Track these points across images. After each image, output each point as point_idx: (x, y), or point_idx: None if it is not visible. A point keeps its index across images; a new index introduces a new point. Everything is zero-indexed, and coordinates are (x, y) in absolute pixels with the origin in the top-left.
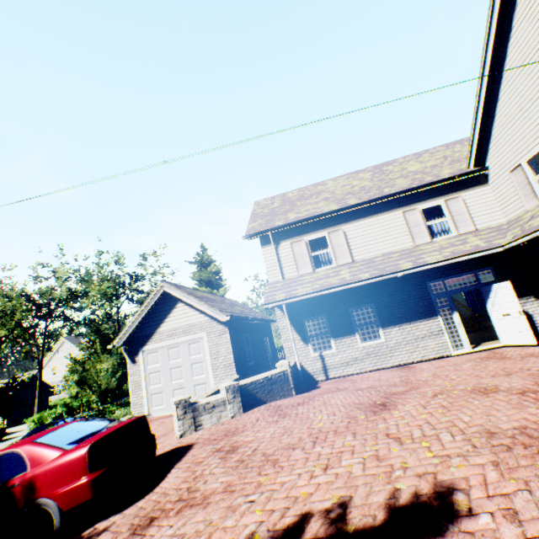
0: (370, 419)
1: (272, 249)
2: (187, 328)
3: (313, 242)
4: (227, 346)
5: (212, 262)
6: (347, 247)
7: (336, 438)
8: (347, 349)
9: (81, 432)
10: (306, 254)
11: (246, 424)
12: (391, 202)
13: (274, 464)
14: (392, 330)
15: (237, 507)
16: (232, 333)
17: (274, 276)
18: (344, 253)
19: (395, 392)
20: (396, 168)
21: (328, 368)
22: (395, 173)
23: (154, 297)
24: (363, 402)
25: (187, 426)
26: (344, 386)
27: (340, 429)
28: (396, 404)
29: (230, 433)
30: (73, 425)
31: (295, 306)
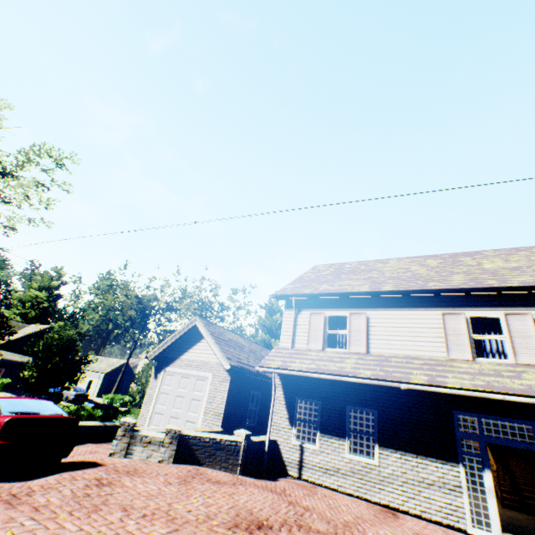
0: (213, 528)
1: (292, 314)
2: (201, 363)
3: (335, 319)
4: (223, 395)
5: (280, 311)
6: (365, 334)
7: (159, 523)
8: (331, 453)
9: (25, 407)
10: (321, 329)
11: (152, 472)
12: (431, 298)
13: (91, 511)
14: (391, 455)
15: (13, 521)
16: (235, 384)
17: (286, 341)
18: (360, 341)
19: (305, 525)
20: (471, 261)
21: (304, 465)
22: (464, 266)
23: (187, 327)
24: (257, 513)
25: (120, 448)
26: (290, 492)
27: (178, 520)
28: (268, 533)
29: (132, 472)
30: (30, 401)
31: (294, 380)
